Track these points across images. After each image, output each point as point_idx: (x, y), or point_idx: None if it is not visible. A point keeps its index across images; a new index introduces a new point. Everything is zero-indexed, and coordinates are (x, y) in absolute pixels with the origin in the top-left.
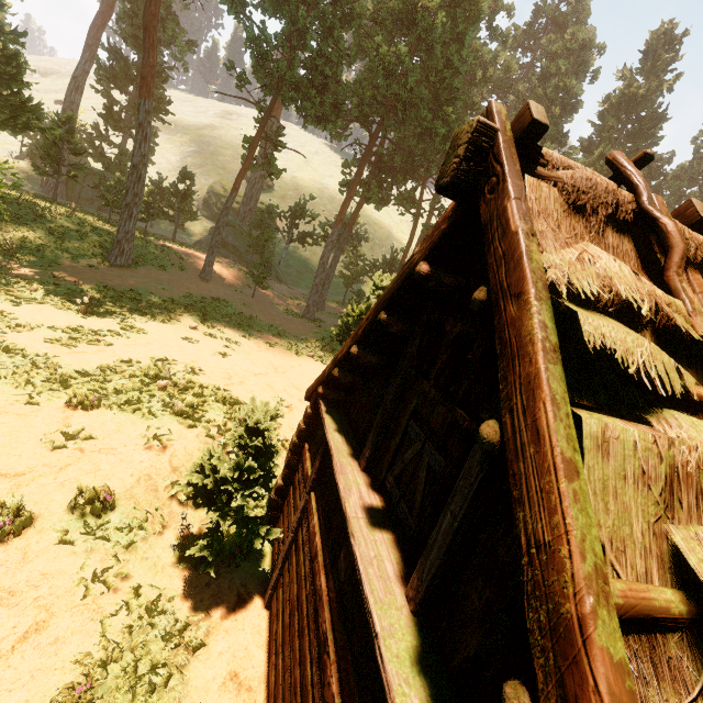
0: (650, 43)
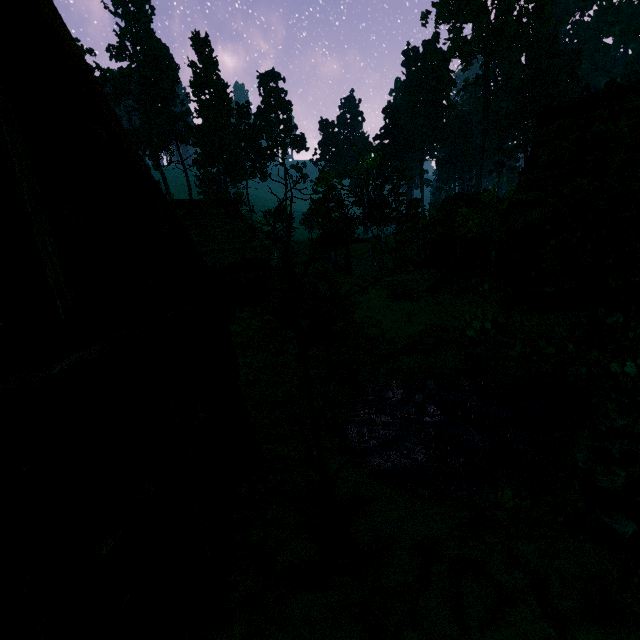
0: (193, 45)
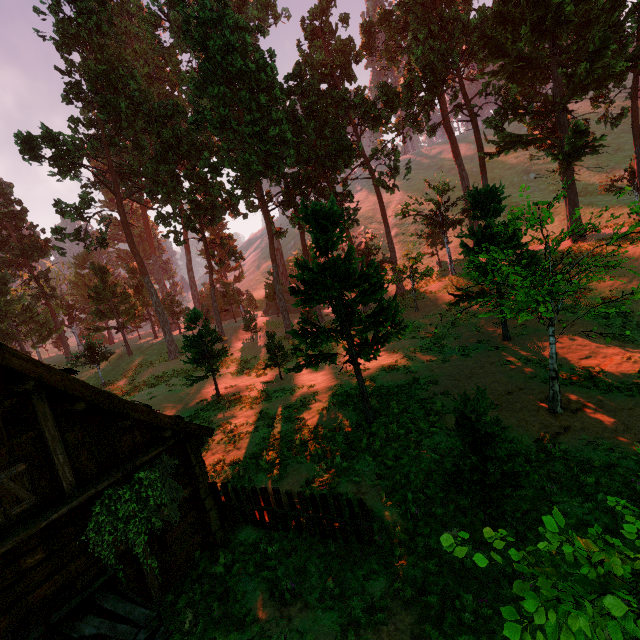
0: None
